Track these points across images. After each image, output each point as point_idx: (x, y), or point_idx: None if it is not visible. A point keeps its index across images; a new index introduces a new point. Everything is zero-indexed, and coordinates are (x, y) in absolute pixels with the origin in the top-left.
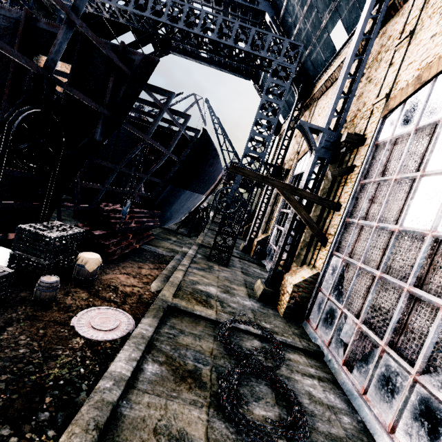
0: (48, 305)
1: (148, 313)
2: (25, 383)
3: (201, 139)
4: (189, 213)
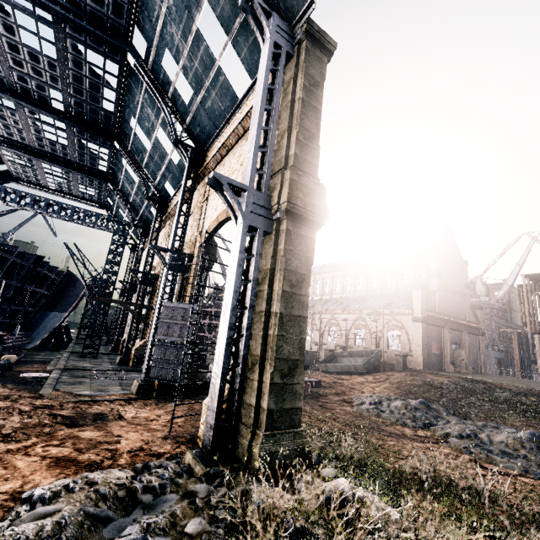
0: (3, 374)
1: (55, 370)
2: (24, 381)
3: (66, 277)
4: (48, 334)
